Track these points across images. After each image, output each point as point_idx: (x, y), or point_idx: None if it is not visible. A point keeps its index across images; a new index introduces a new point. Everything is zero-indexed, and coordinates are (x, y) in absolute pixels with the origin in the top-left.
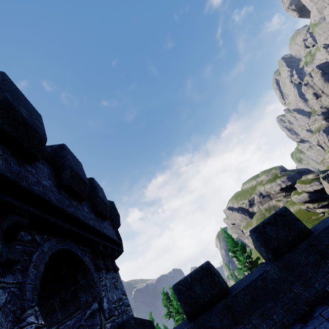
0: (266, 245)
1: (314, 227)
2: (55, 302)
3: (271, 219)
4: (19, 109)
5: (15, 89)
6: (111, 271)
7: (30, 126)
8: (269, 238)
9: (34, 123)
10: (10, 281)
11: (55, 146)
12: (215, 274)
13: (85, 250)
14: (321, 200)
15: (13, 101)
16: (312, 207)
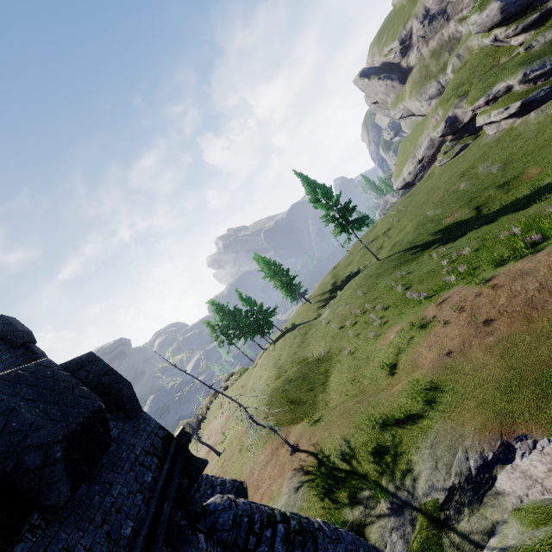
0: None
1: None
2: None
3: None
4: None
5: None
6: None
7: None
8: None
9: None
10: None
11: None
12: None
13: None
14: (527, 11)
15: None
16: (503, 39)
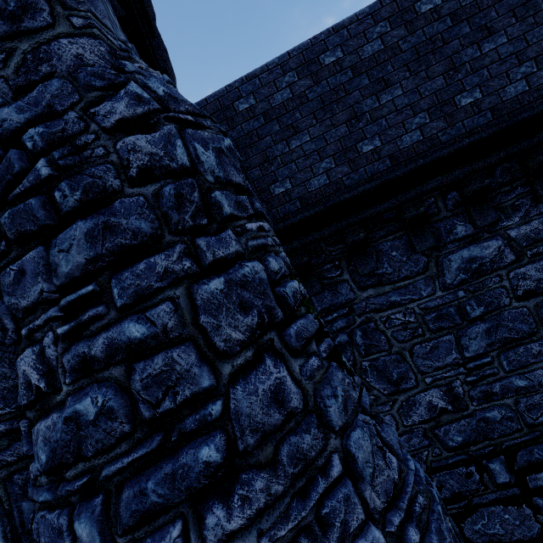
0: None
1: None
2: None
3: None
4: None
5: None
6: None
7: None
8: None
9: None
10: None
11: None
12: None
13: None
14: None
15: None
16: None
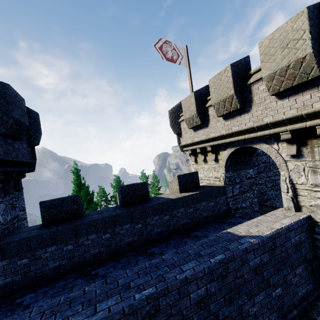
0: None
1: None
2: None
3: None
4: None
5: None
6: None
7: None
8: None
9: None
10: None
11: None
12: None
13: None
14: None
15: None
16: None
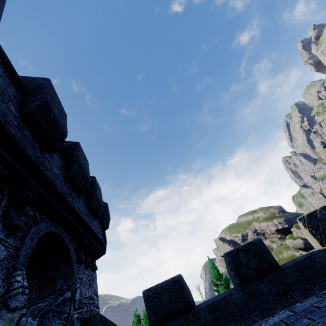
0: (236, 270)
1: (284, 264)
2: (33, 281)
3: (245, 247)
4: (53, 109)
5: (54, 93)
6: (90, 269)
7: (57, 123)
8: (240, 264)
9: (61, 121)
10: (10, 243)
11: (70, 143)
12: (184, 287)
13: (72, 240)
14: None
15: (51, 102)
16: None
